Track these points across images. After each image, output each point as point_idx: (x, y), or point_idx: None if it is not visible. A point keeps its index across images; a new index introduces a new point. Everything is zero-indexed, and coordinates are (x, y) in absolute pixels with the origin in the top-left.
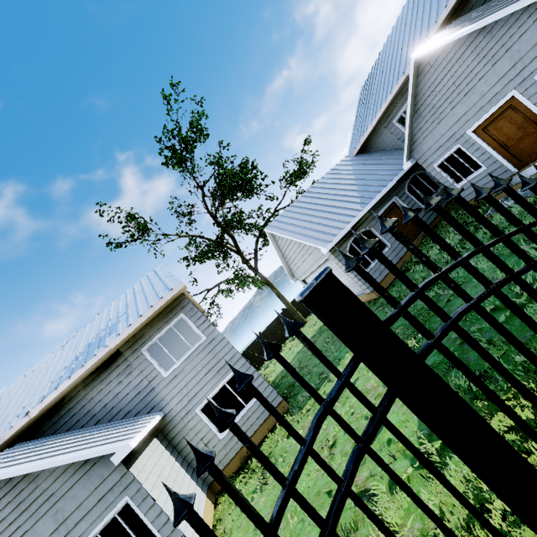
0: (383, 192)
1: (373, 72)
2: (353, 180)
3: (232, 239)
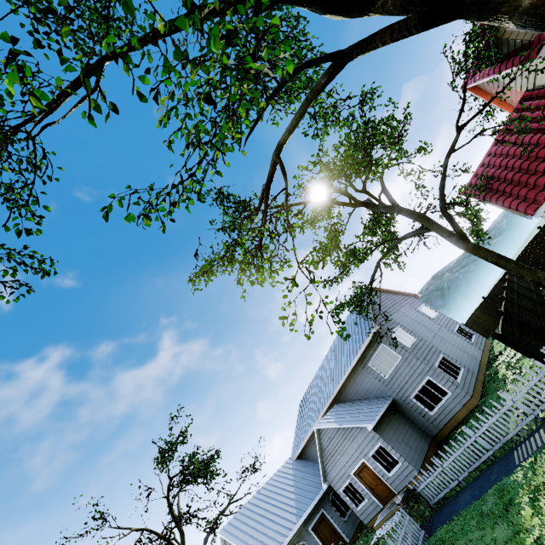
0: (313, 505)
1: (306, 397)
2: (293, 487)
3: (181, 534)
